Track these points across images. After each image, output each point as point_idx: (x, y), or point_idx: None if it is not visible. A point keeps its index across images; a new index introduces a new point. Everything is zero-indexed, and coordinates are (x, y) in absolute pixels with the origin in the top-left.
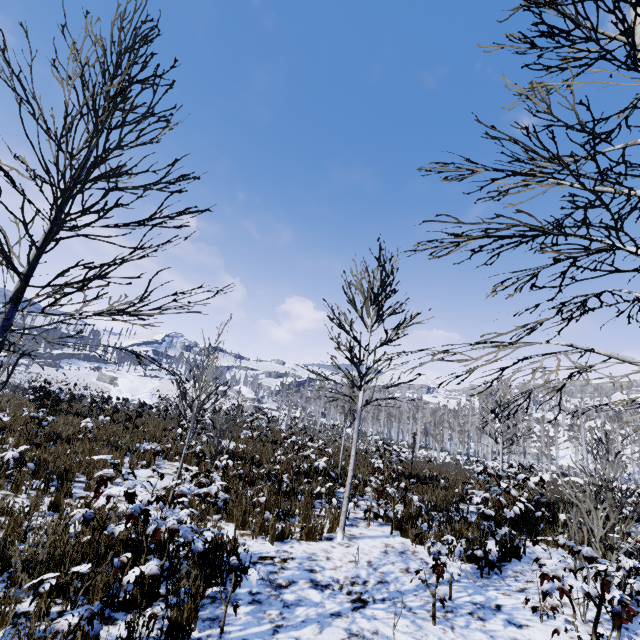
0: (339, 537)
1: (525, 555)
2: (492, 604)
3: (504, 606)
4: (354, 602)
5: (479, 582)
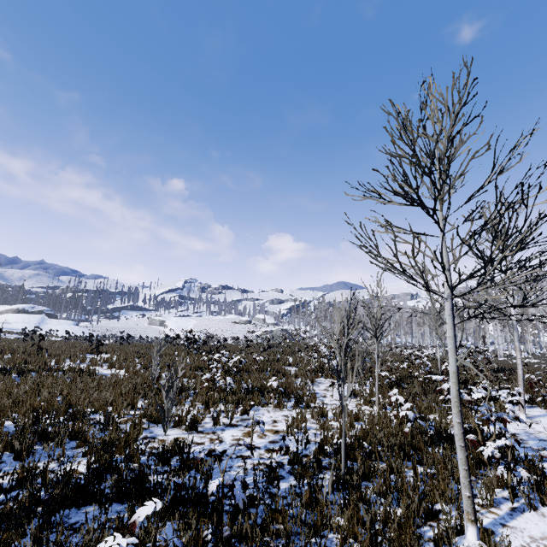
0: (523, 418)
1: None
2: None
3: None
4: None
5: None
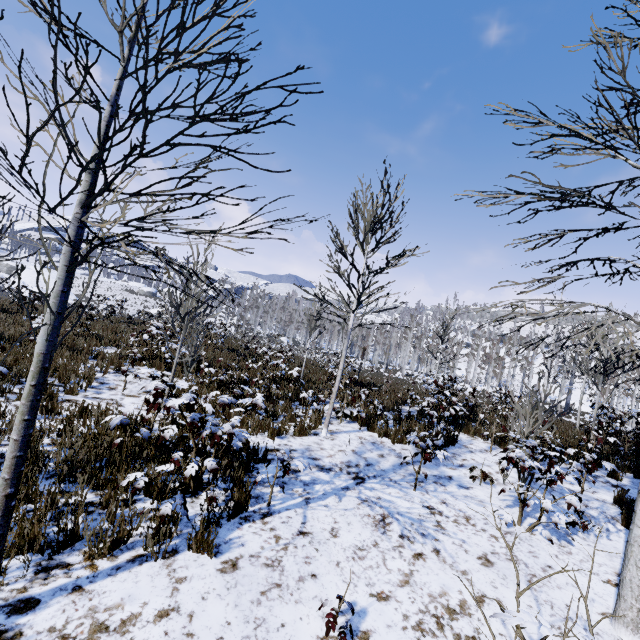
0: (324, 433)
1: (457, 442)
2: (446, 475)
3: (454, 476)
4: (355, 479)
5: (433, 462)
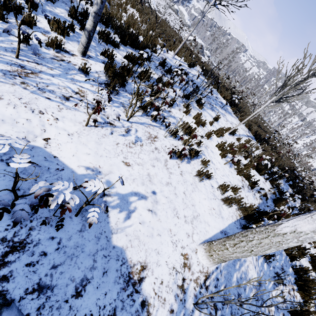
0: None
1: None
2: None
3: None
4: None
5: None
